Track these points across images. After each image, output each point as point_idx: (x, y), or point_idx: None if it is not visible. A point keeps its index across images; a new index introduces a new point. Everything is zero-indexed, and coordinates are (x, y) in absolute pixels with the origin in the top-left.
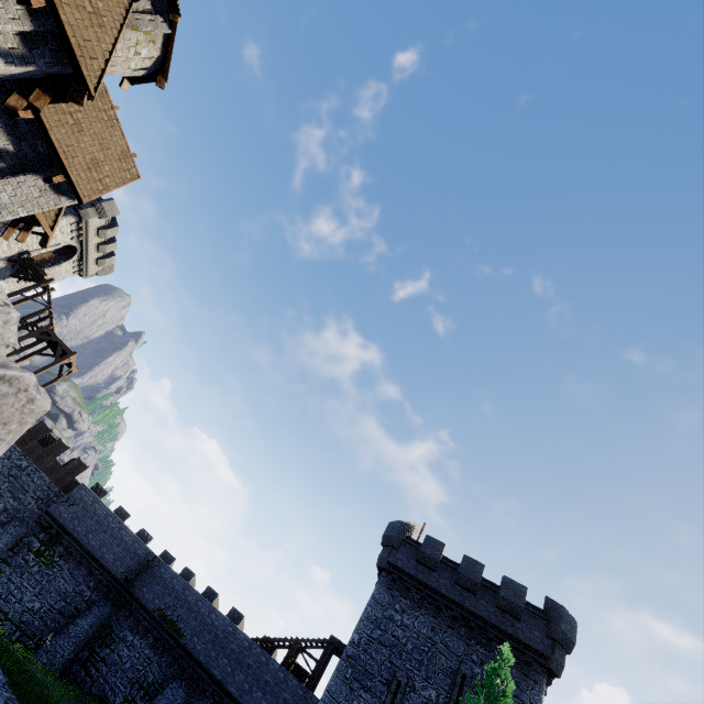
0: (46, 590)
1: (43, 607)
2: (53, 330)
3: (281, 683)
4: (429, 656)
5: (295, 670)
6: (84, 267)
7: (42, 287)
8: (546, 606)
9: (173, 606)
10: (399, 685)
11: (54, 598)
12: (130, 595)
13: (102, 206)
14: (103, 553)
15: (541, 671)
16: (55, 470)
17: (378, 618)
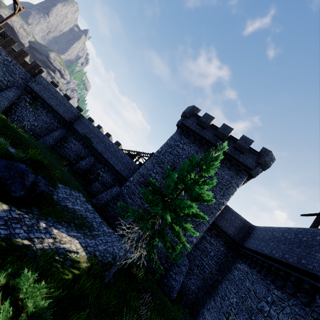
0: (38, 119)
1: (39, 125)
2: None
3: (129, 163)
4: None
5: (139, 164)
6: None
7: None
8: (261, 151)
9: (89, 133)
10: (175, 168)
11: (42, 123)
12: (72, 127)
13: None
14: (58, 109)
15: (246, 174)
16: (25, 65)
17: (172, 145)
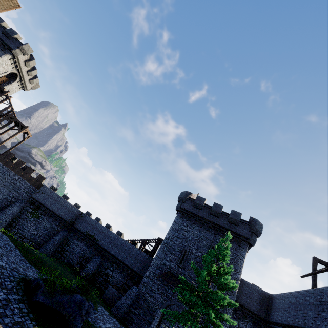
0: (38, 227)
1: (39, 233)
2: (15, 117)
3: (138, 255)
4: (198, 241)
5: (145, 251)
6: (24, 85)
7: (5, 96)
8: (250, 220)
9: (92, 230)
10: (186, 252)
11: (42, 230)
12: (74, 227)
13: (23, 47)
14: (59, 212)
15: (246, 244)
16: (31, 180)
17: (177, 229)
